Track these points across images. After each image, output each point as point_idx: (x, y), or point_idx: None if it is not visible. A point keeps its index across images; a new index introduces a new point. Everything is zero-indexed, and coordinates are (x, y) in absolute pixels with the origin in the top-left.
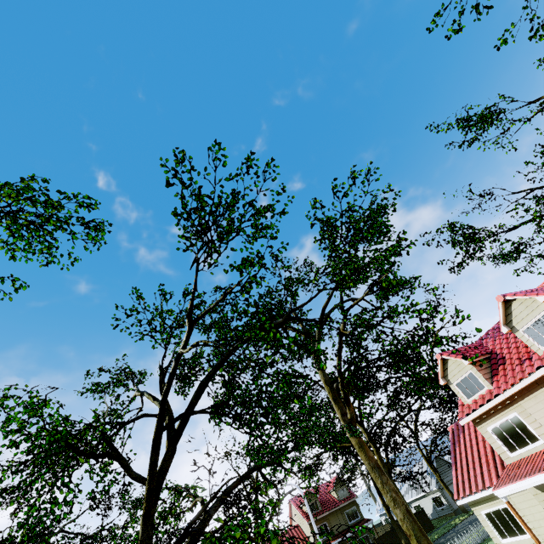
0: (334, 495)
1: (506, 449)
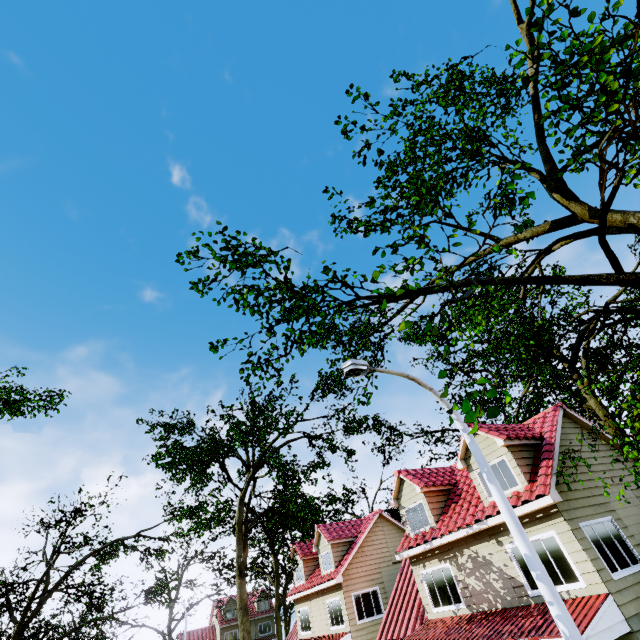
0: (255, 606)
1: (301, 628)
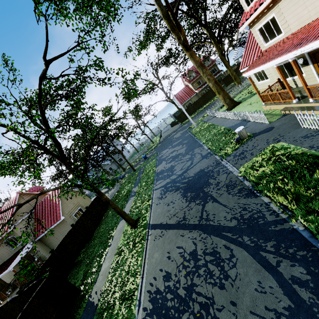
0: None
1: (263, 42)
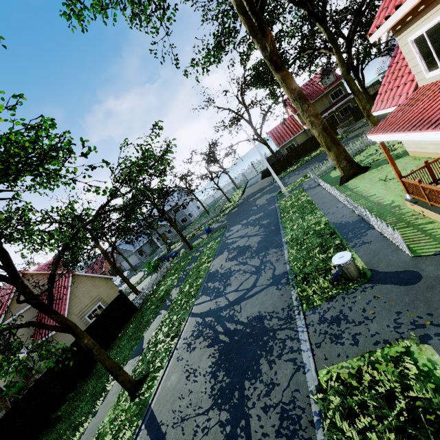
0: (320, 85)
1: (424, 68)
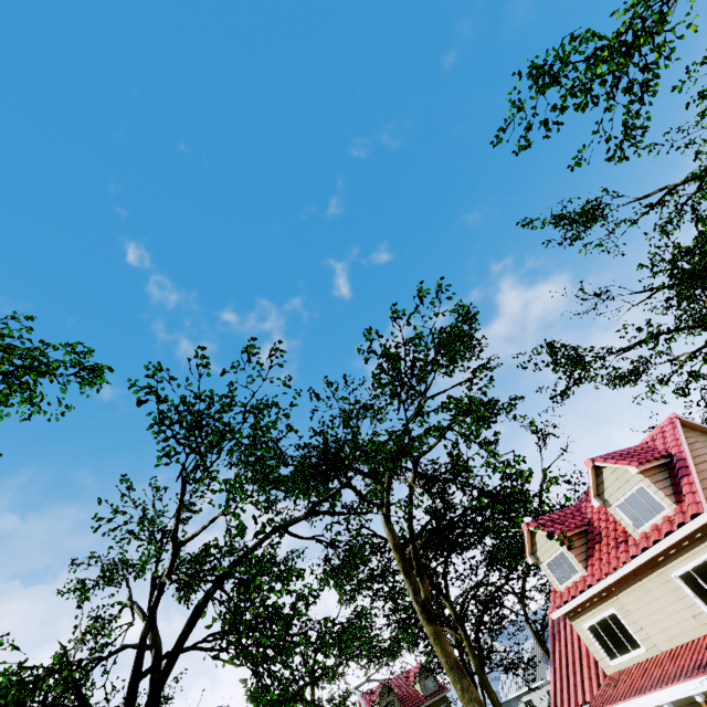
0: (418, 689)
1: (605, 654)
